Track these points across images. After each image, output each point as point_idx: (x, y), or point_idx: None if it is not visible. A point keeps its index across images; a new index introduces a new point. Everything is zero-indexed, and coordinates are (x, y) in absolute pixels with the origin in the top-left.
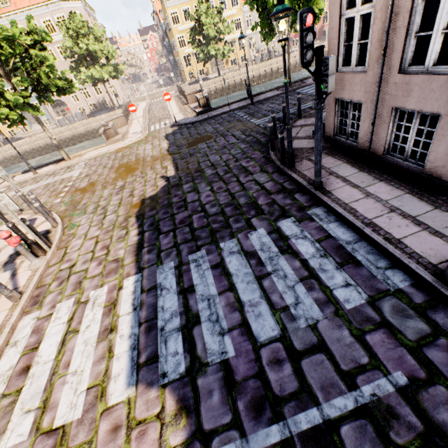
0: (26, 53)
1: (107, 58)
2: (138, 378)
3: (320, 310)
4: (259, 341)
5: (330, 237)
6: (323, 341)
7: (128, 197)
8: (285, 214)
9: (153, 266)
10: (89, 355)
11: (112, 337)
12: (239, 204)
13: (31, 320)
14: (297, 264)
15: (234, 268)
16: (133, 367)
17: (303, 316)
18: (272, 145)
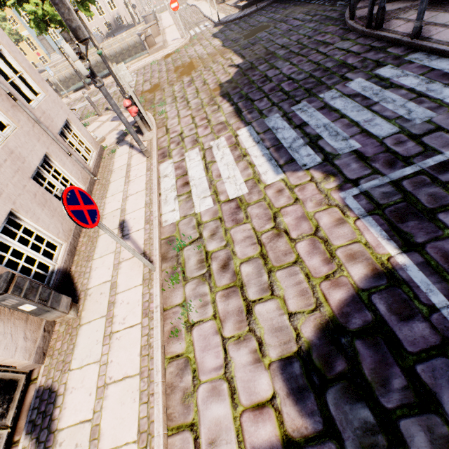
0: None
1: None
2: (283, 170)
3: (433, 112)
4: (380, 137)
5: (433, 70)
6: (439, 126)
7: (202, 86)
8: (380, 65)
9: (259, 119)
10: (234, 169)
11: (247, 159)
12: (327, 67)
13: (169, 165)
14: (403, 92)
15: (340, 106)
16: (276, 167)
17: (417, 118)
18: (352, 12)
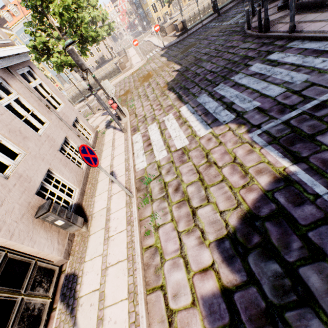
0: (72, 18)
1: (103, 20)
2: (210, 127)
3: (308, 75)
4: (273, 96)
5: (306, 49)
6: (313, 83)
7: (156, 86)
8: (270, 53)
9: (193, 99)
10: (179, 131)
11: (187, 123)
12: (235, 61)
13: (138, 135)
14: (287, 67)
15: (245, 82)
16: (205, 125)
17: (297, 80)
18: (248, 25)
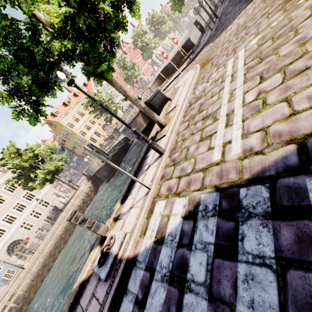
0: None
1: (52, 153)
2: None
3: None
4: None
5: None
6: None
7: None
8: None
9: None
10: None
11: None
12: None
13: None
14: None
15: None
16: None
17: None
18: None
